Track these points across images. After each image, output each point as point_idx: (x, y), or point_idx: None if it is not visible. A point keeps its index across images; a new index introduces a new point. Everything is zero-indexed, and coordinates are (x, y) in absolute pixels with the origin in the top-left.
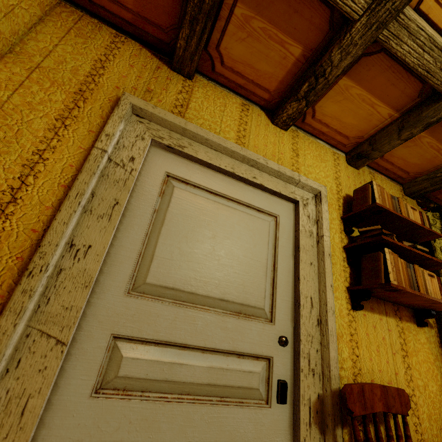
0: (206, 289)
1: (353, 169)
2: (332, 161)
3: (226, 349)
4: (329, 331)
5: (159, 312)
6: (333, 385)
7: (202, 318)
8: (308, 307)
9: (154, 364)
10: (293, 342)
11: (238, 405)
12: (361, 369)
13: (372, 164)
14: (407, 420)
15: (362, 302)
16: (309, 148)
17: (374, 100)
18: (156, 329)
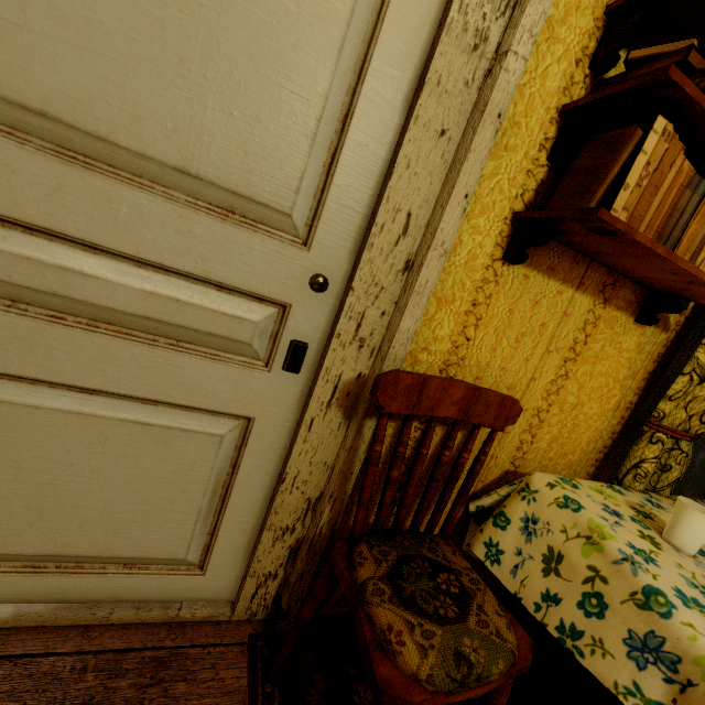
0: (140, 136)
1: None
2: None
3: (188, 272)
4: (416, 285)
5: (15, 164)
6: (387, 368)
7: (128, 200)
8: (393, 233)
9: (22, 263)
10: (342, 291)
11: (207, 357)
12: (465, 359)
13: None
14: (495, 436)
15: (536, 253)
16: None
17: None
18: (13, 198)
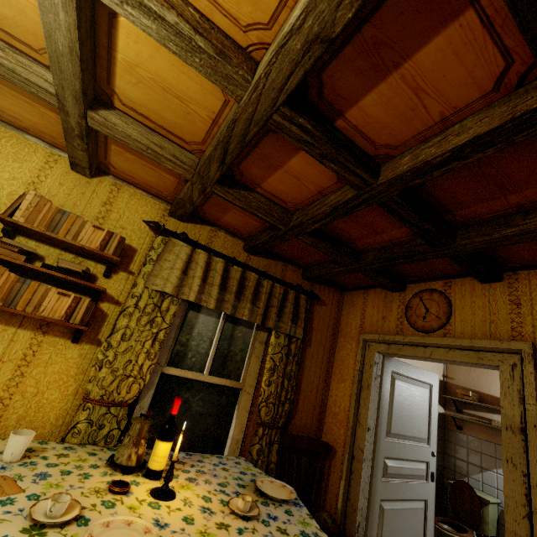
0: None
1: (81, 177)
2: (40, 163)
3: None
4: None
5: None
6: None
7: None
8: None
9: None
10: None
11: None
12: None
13: (116, 174)
14: None
15: None
16: (0, 142)
17: (25, 98)
18: None
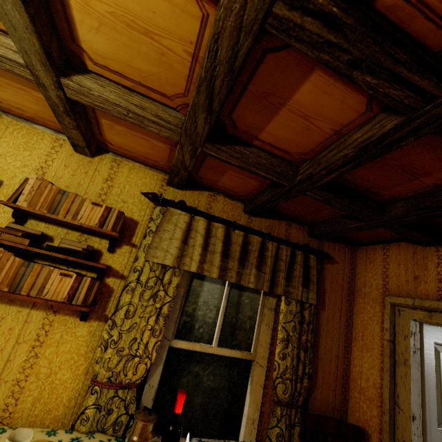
0: None
1: (83, 157)
2: (47, 149)
3: None
4: None
5: None
6: None
7: None
8: None
9: None
10: None
11: None
12: None
13: (115, 151)
14: None
15: None
16: (12, 135)
17: (17, 84)
18: None
